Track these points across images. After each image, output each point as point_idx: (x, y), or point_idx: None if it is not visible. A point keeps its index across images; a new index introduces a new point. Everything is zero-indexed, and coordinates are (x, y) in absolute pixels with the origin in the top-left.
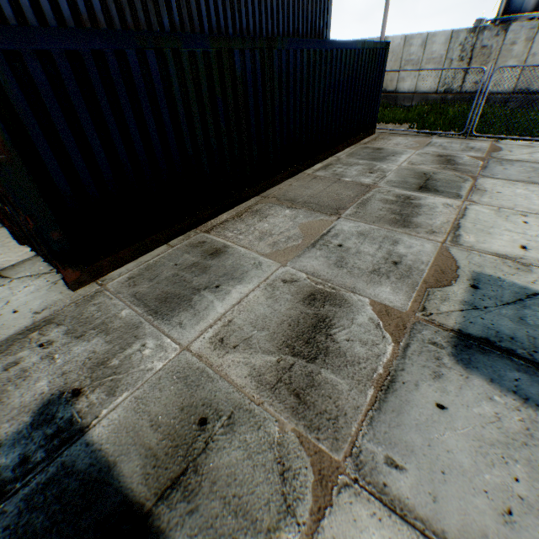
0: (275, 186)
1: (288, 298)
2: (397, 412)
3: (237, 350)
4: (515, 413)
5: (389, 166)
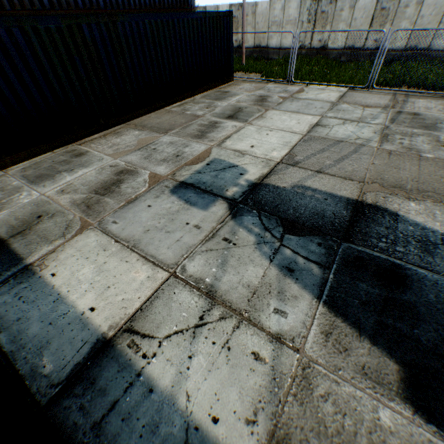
0: (139, 118)
1: (108, 173)
2: (129, 209)
3: (69, 194)
4: (179, 206)
5: (222, 104)
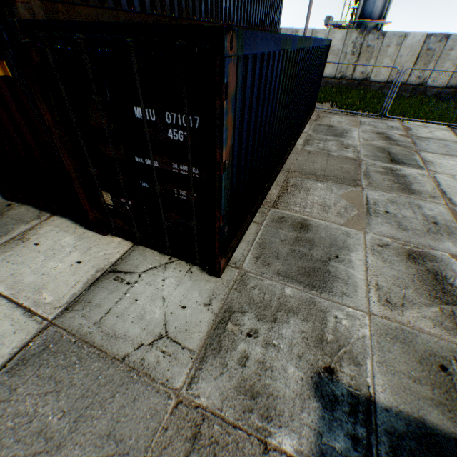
0: (286, 161)
1: (396, 260)
2: None
3: (407, 308)
4: None
5: (353, 142)
